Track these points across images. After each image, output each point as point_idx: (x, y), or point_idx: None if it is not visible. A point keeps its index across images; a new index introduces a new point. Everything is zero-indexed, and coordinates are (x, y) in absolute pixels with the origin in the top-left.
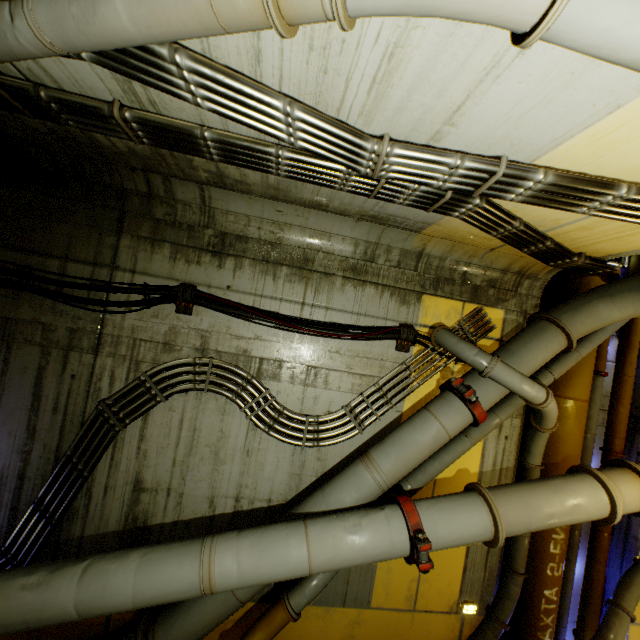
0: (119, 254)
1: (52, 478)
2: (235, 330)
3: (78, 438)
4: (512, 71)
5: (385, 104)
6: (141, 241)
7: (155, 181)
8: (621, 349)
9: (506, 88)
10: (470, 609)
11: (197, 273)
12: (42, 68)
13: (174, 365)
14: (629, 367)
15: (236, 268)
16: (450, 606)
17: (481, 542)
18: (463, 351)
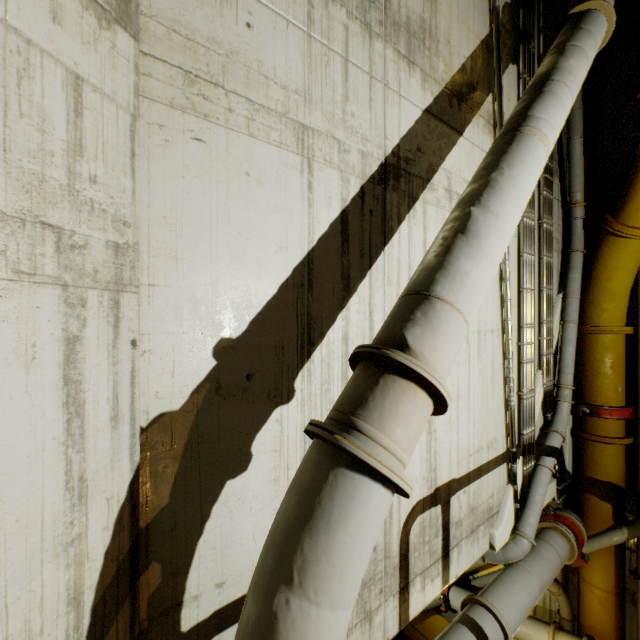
0: None
1: None
2: None
3: None
4: None
5: None
6: None
7: None
8: None
9: None
10: None
11: None
12: None
13: None
14: None
15: None
16: None
17: None
18: None
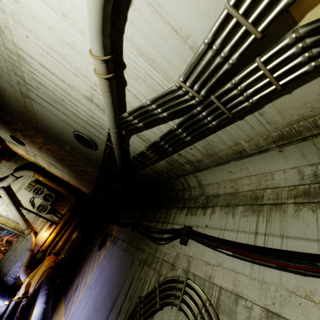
0: (171, 216)
1: None
2: (205, 257)
3: None
4: None
5: (164, 68)
6: (178, 209)
7: (183, 181)
8: None
9: (167, 0)
10: None
11: (193, 220)
12: (134, 148)
13: (169, 279)
14: None
15: (211, 213)
16: None
17: None
18: None
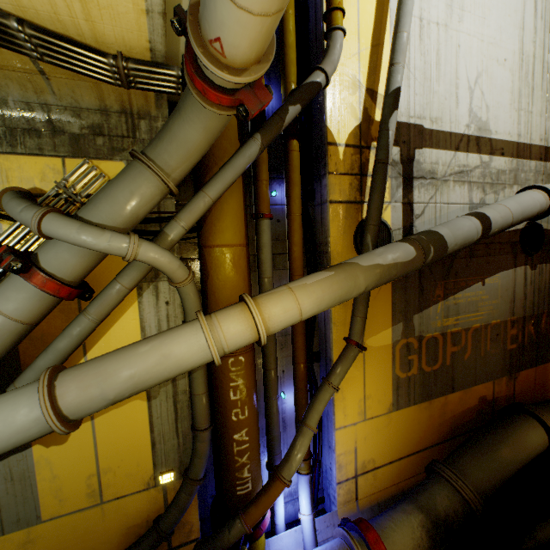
0: None
1: None
2: None
3: None
4: None
5: None
6: None
7: None
8: (286, 189)
9: None
10: (167, 478)
11: None
12: None
13: None
14: (293, 205)
15: None
16: (147, 483)
17: (166, 413)
18: (12, 211)
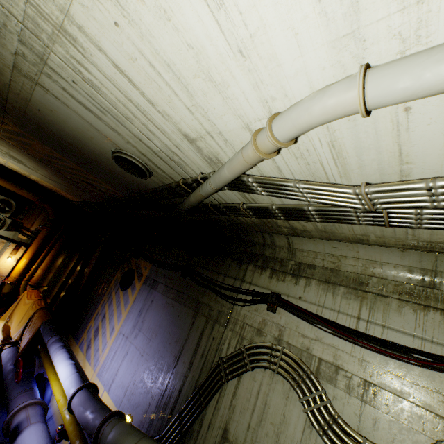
0: (246, 274)
1: (189, 399)
2: (301, 329)
3: (205, 377)
4: (414, 122)
5: (350, 167)
6: (256, 267)
7: (266, 237)
8: None
9: (422, 131)
10: None
11: (282, 286)
12: (221, 197)
13: (260, 345)
14: None
15: (306, 285)
16: None
17: None
18: None
